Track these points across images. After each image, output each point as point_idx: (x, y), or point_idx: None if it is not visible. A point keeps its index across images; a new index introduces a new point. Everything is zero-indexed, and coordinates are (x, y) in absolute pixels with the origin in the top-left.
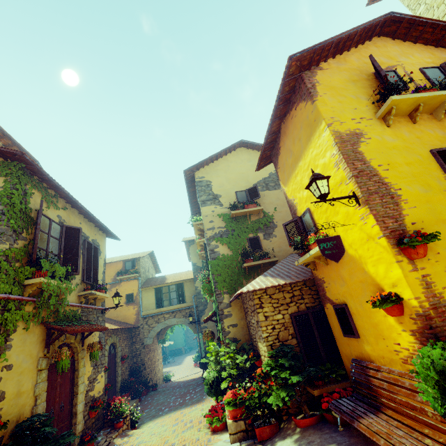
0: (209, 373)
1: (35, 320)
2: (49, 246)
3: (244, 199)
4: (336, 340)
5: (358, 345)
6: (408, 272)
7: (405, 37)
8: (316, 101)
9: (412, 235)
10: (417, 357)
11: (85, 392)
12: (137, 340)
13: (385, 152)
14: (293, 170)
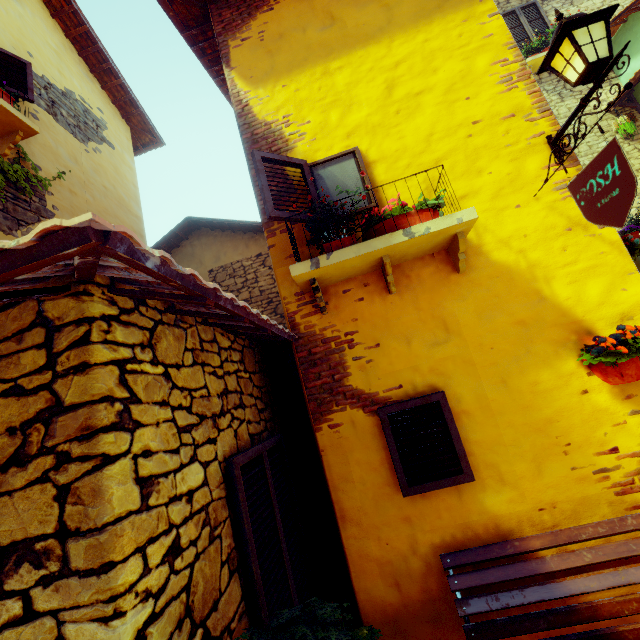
0: None
1: None
2: None
3: None
4: (348, 524)
5: (458, 504)
6: None
7: None
8: None
9: (632, 239)
10: None
11: None
12: None
13: None
14: (324, 57)
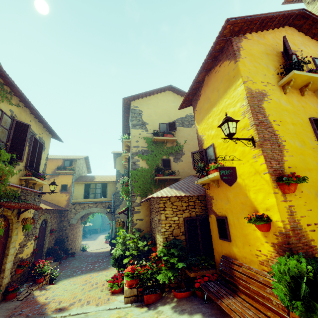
0: (116, 251)
1: None
2: None
3: (165, 130)
4: (213, 240)
5: (229, 246)
6: (280, 202)
7: (307, 32)
8: (238, 61)
9: (290, 176)
10: (276, 263)
11: (15, 254)
12: (65, 219)
13: (280, 112)
14: (207, 113)
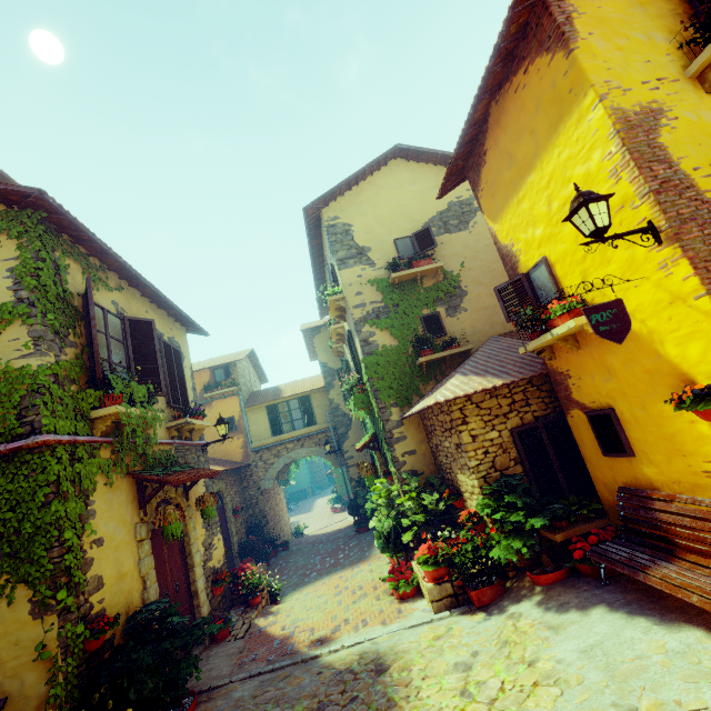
0: (381, 523)
1: (118, 470)
2: (112, 354)
3: (410, 252)
4: (587, 462)
5: (630, 467)
6: None
7: None
8: (576, 50)
9: None
10: None
11: (202, 564)
12: (250, 484)
13: (705, 142)
14: (515, 191)
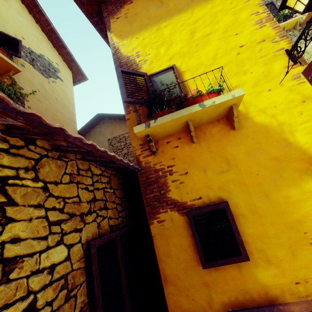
0: None
1: None
2: None
3: None
4: (168, 284)
5: (239, 275)
6: None
7: None
8: None
9: None
10: None
11: None
12: None
13: None
14: (157, 22)
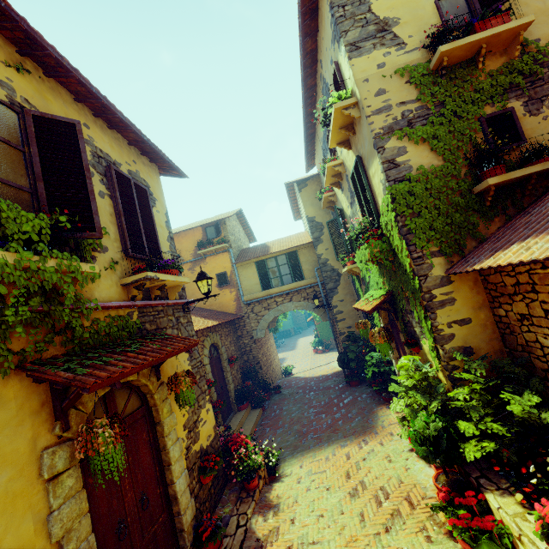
0: (420, 419)
1: None
2: None
3: (463, 16)
4: None
5: None
6: None
7: None
8: None
9: None
10: None
11: (184, 452)
12: (244, 333)
13: None
14: None
